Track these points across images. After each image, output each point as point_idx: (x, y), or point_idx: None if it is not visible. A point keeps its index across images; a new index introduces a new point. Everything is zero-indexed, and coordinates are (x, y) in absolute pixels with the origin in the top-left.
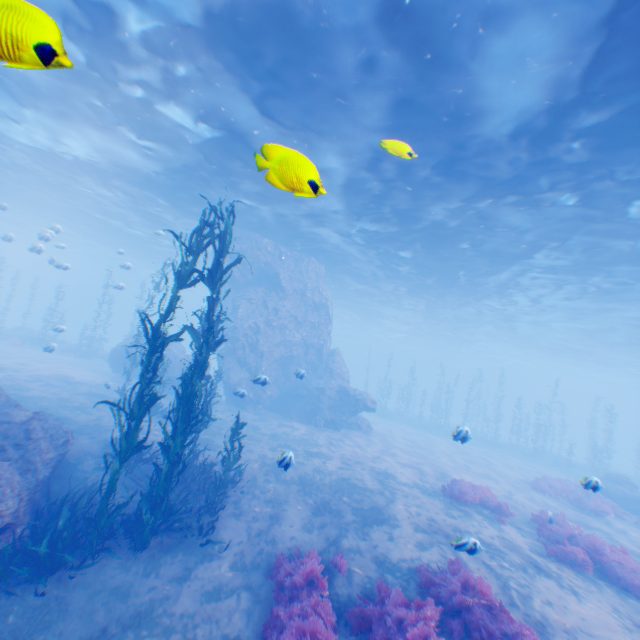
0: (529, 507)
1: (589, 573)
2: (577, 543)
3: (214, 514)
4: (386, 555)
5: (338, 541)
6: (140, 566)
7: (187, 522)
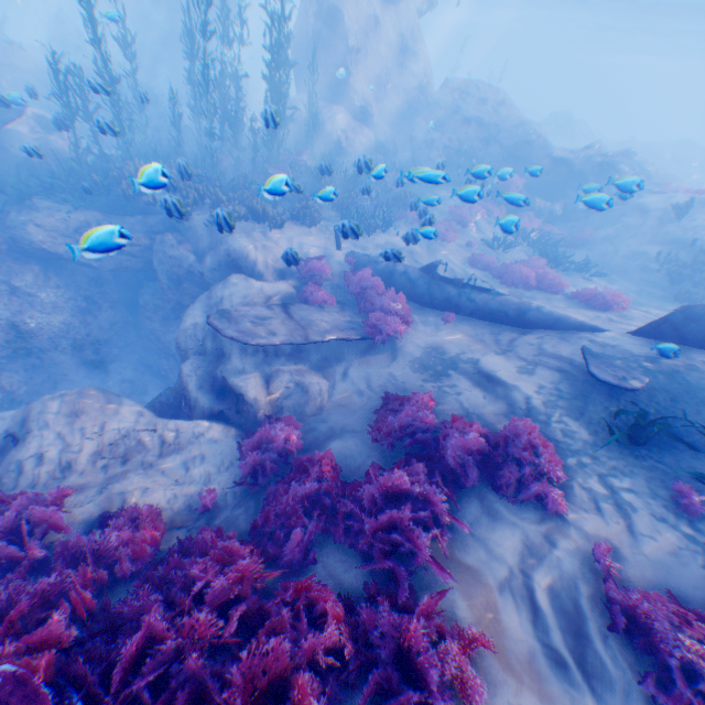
0: None
1: None
2: None
3: None
4: None
5: None
6: None
7: None
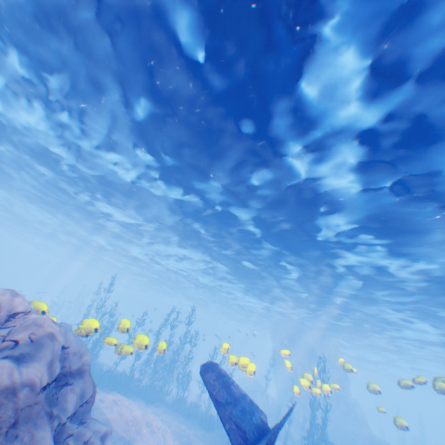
0: None
1: None
2: None
3: None
4: None
5: None
6: None
7: None
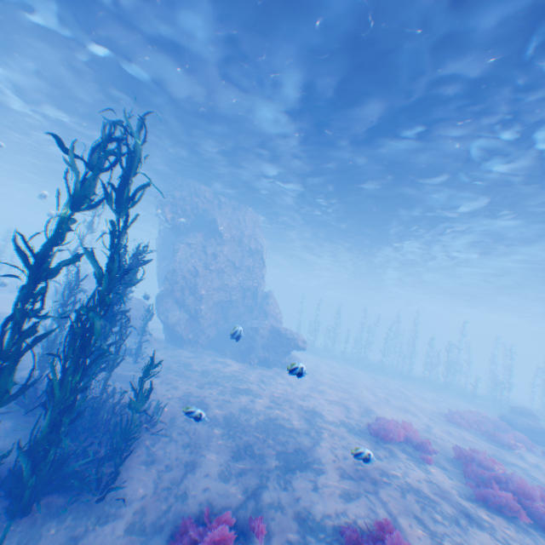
0: (449, 442)
1: (520, 520)
2: (504, 485)
3: (122, 464)
4: (309, 511)
5: (257, 494)
6: (12, 539)
7: (87, 476)
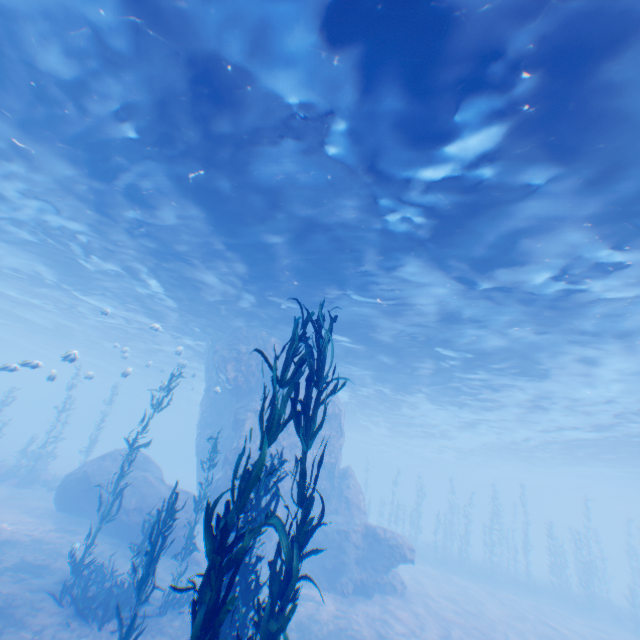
0: None
1: None
2: None
3: None
4: None
5: None
6: None
7: None
